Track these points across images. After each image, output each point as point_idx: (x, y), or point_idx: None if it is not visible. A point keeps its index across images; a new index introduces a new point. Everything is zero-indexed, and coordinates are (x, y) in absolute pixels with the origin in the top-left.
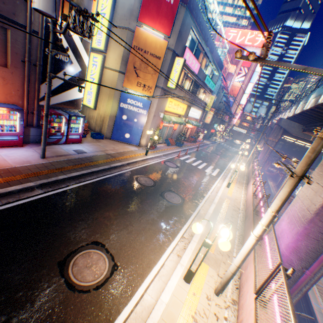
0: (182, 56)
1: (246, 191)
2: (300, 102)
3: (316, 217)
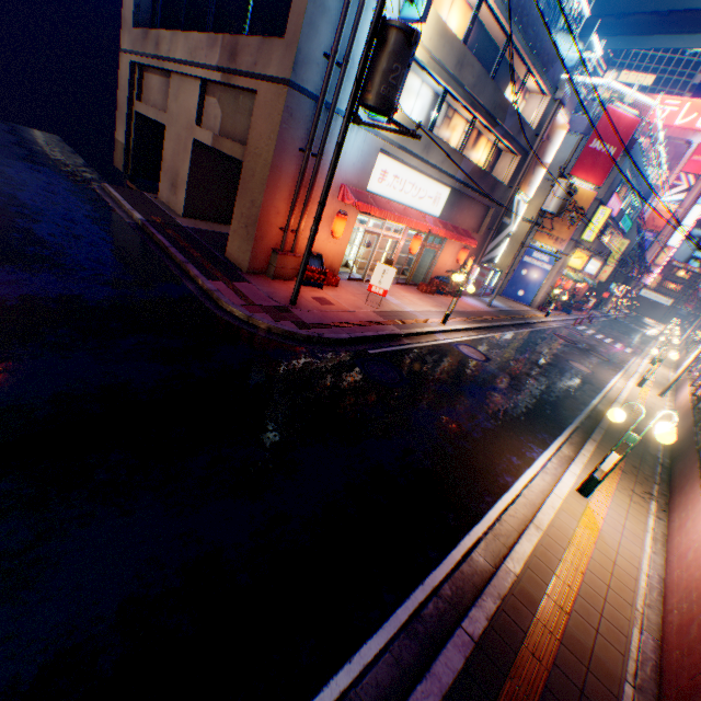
0: (606, 203)
1: (674, 373)
2: None
3: None
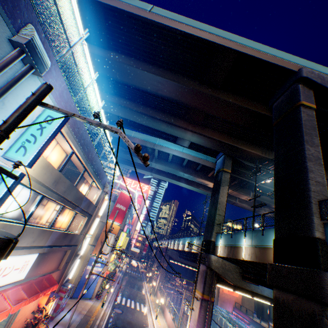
0: (124, 228)
1: (165, 318)
2: (175, 240)
3: (198, 322)
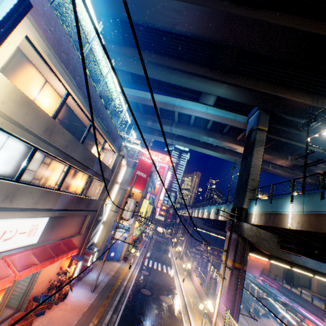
0: (146, 196)
1: (192, 281)
2: (199, 209)
3: (228, 289)
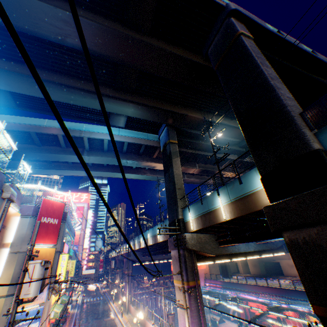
0: (63, 249)
1: None
2: (135, 240)
3: (192, 317)
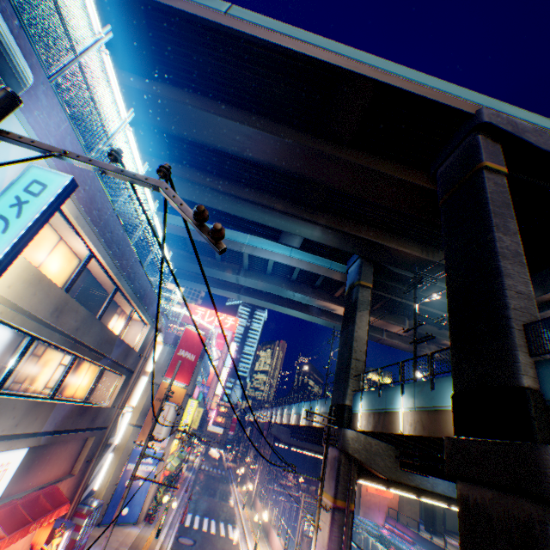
0: (193, 392)
1: (271, 547)
2: (284, 408)
3: (329, 549)
